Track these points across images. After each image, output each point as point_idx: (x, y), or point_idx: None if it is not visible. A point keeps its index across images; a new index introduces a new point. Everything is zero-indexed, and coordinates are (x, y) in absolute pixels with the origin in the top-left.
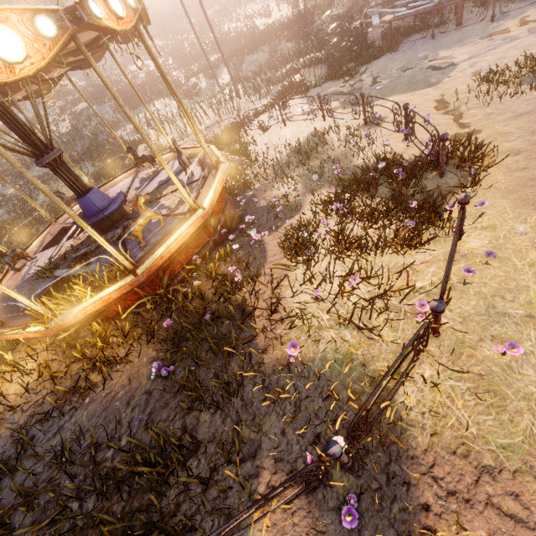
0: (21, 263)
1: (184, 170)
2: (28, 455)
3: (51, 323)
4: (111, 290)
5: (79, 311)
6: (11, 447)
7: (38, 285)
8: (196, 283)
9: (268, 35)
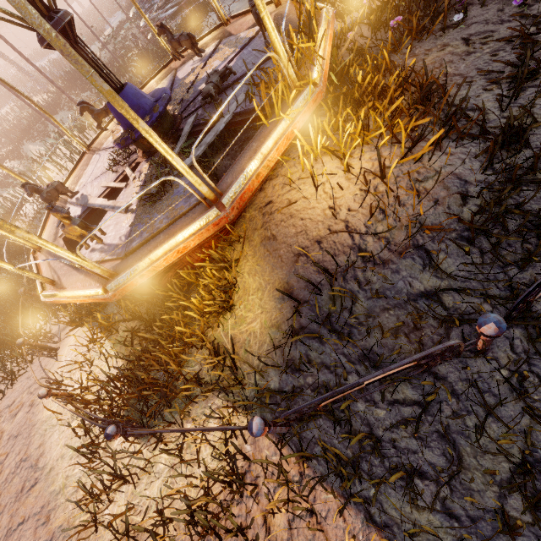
0: (68, 273)
1: (196, 44)
2: (527, 61)
3: (315, 77)
4: (325, 26)
5: (324, 54)
6: (471, 154)
7: (172, 196)
8: (350, 35)
9: (55, 98)
